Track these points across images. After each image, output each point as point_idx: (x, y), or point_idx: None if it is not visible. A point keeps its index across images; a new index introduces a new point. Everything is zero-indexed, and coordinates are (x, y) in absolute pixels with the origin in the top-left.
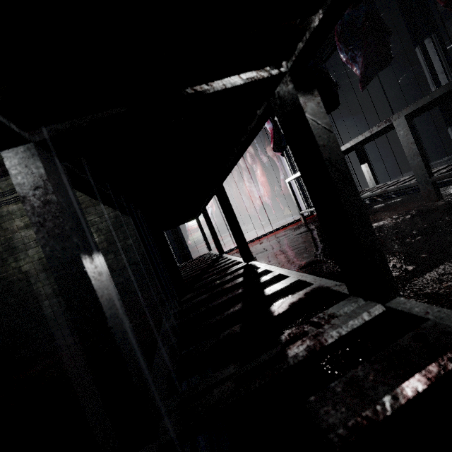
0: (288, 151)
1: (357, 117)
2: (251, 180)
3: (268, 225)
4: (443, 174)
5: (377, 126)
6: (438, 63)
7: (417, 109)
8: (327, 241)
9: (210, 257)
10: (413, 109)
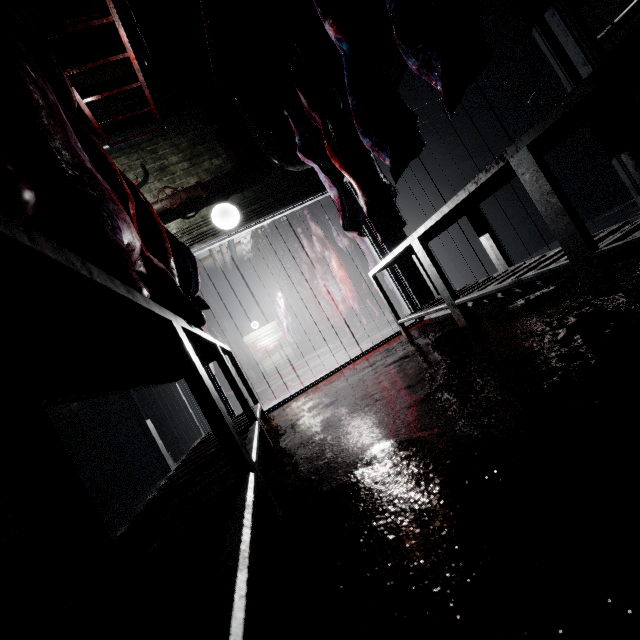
0: (371, 227)
1: (471, 163)
2: (326, 276)
3: (364, 340)
4: (615, 244)
5: (484, 170)
6: (574, 48)
7: (546, 130)
8: (422, 389)
9: (239, 426)
10: (540, 132)
